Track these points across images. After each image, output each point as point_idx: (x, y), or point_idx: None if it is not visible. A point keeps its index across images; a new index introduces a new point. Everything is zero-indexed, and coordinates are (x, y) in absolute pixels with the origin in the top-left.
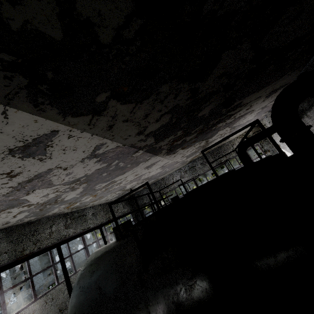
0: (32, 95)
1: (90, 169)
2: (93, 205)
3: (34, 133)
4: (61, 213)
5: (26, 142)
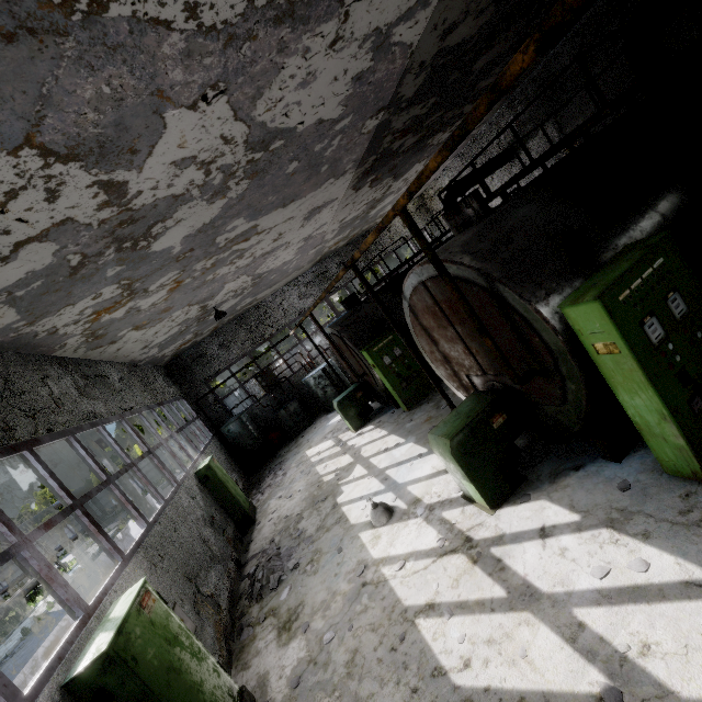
0: None
1: (322, 104)
2: (114, 355)
3: None
4: (55, 347)
5: None
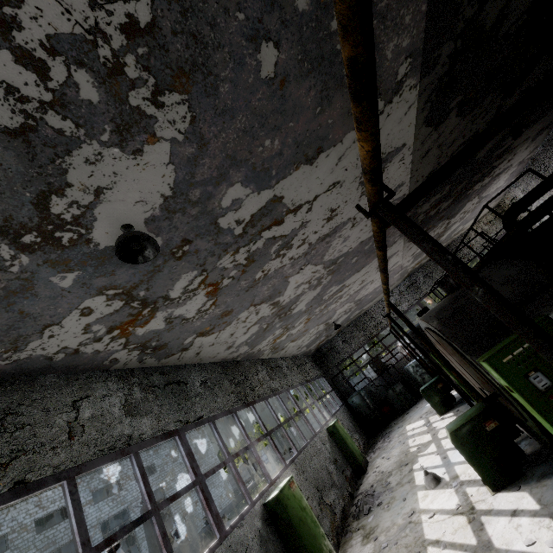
0: (434, 89)
1: (359, 238)
2: (284, 354)
3: (395, 144)
4: (260, 355)
5: (382, 156)
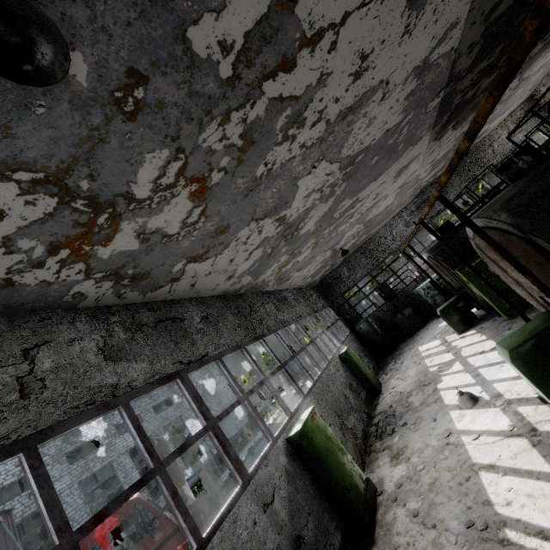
0: None
1: (385, 123)
2: (289, 285)
3: None
4: (264, 287)
5: None
